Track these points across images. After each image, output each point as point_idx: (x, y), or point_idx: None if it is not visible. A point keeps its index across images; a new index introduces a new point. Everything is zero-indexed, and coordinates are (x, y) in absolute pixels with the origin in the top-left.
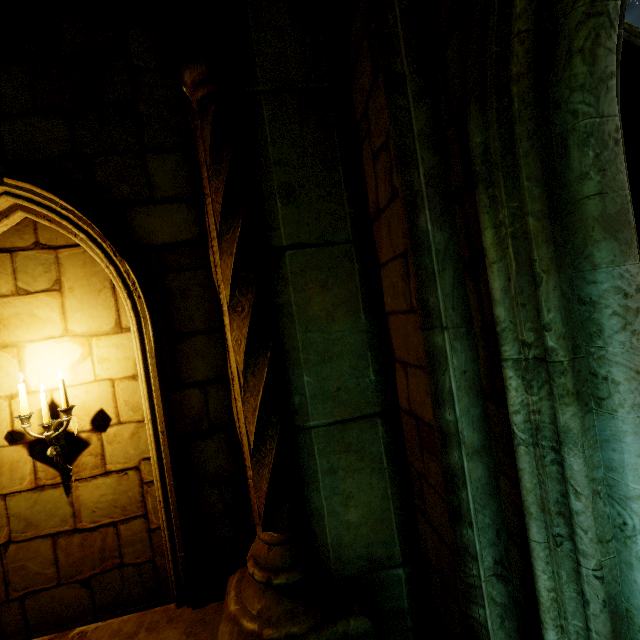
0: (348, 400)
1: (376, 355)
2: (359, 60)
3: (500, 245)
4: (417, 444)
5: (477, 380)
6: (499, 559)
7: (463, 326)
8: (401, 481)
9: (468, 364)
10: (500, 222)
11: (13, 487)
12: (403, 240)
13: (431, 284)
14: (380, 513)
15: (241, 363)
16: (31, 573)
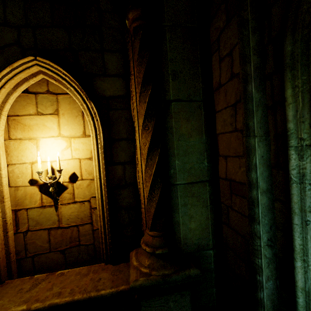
0: (194, 173)
1: (208, 154)
2: (217, 14)
3: (294, 96)
4: (228, 193)
5: (268, 160)
6: (270, 238)
7: (264, 136)
8: (214, 212)
9: (264, 153)
10: (295, 86)
11: (31, 205)
12: (235, 98)
13: (251, 116)
14: (204, 225)
15: (145, 154)
16: (37, 245)
